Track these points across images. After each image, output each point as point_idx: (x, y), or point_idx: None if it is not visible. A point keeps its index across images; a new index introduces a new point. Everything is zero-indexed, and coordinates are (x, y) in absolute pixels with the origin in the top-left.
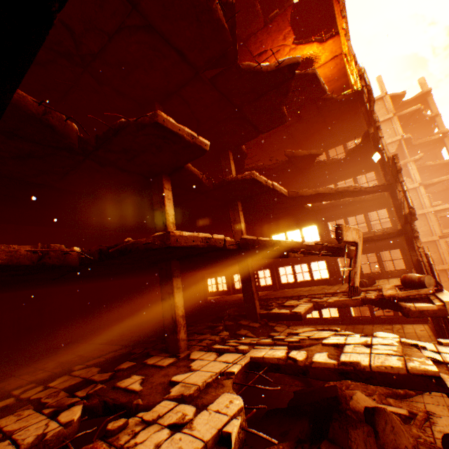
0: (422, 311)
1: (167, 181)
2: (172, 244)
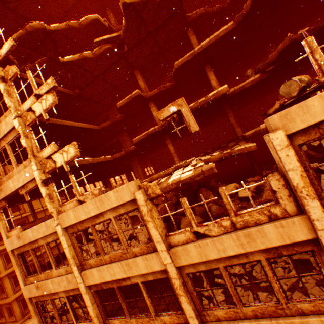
0: (263, 130)
1: (150, 104)
2: (134, 143)
